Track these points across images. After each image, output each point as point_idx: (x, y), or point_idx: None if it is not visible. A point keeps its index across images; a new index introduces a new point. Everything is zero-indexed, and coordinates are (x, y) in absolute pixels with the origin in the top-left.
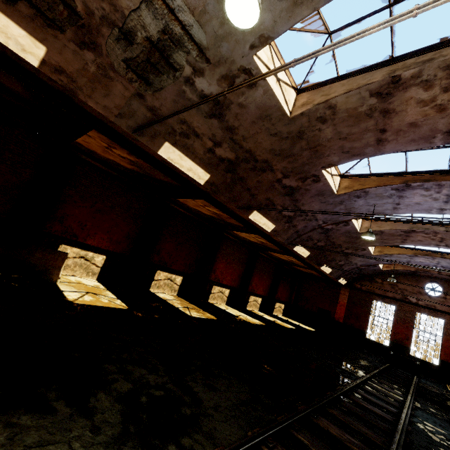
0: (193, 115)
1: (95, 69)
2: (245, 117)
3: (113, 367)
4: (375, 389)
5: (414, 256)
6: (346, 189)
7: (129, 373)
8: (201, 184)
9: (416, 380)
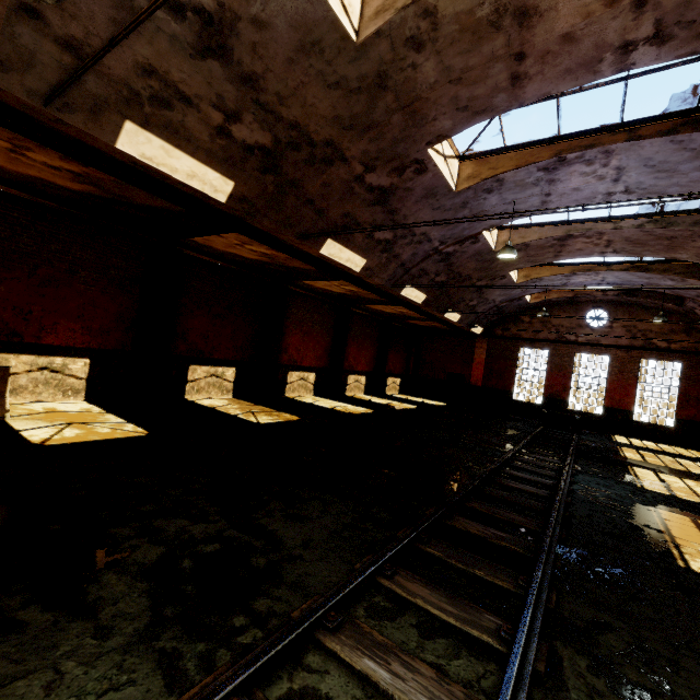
0: (166, 54)
1: None
2: (272, 51)
3: (128, 529)
4: (526, 462)
5: (572, 276)
6: (470, 180)
7: (157, 531)
8: (222, 202)
9: (576, 439)
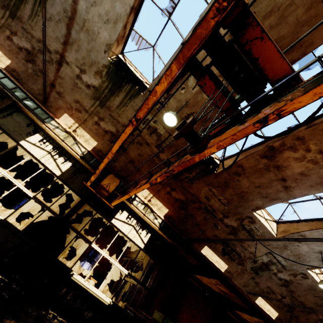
0: (273, 284)
1: (240, 270)
2: (299, 287)
3: None
4: None
5: None
6: None
7: None
8: (273, 318)
9: None
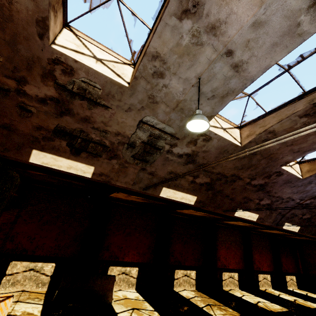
0: (176, 167)
1: (118, 166)
2: (209, 156)
3: None
4: None
5: None
6: (310, 172)
7: None
8: (192, 204)
9: None
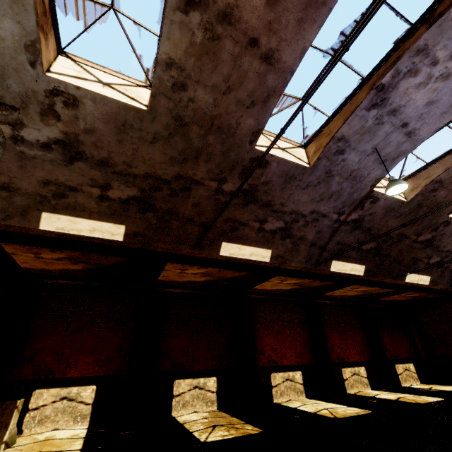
0: (53, 171)
1: None
2: (106, 142)
3: None
4: None
5: None
6: (316, 153)
7: None
8: (121, 241)
9: None
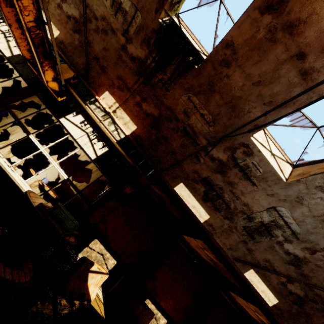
0: (276, 259)
1: (226, 227)
2: (319, 273)
3: None
4: None
5: None
6: None
7: None
8: (269, 305)
9: None
